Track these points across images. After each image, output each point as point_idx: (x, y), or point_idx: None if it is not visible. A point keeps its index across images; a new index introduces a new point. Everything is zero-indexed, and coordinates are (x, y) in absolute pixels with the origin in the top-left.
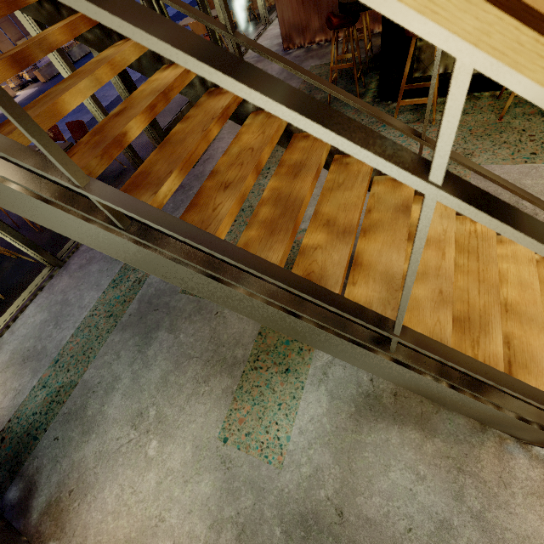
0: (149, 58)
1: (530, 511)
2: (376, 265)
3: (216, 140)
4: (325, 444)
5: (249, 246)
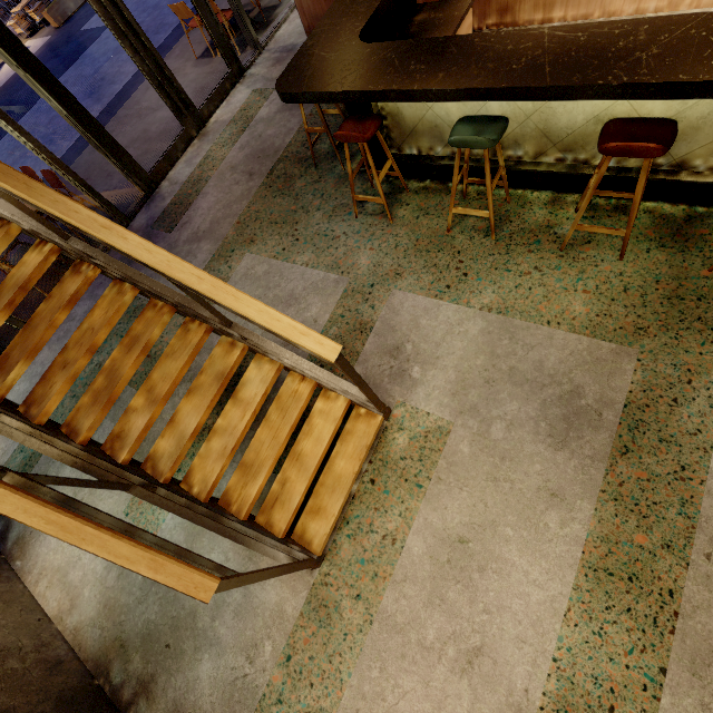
0: (26, 232)
1: (274, 589)
2: (181, 425)
3: (200, 196)
4: (183, 529)
5: (80, 411)
